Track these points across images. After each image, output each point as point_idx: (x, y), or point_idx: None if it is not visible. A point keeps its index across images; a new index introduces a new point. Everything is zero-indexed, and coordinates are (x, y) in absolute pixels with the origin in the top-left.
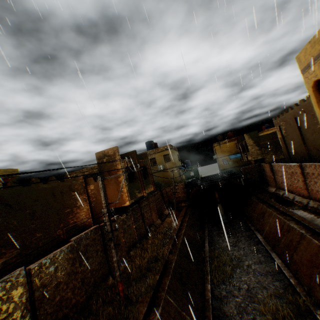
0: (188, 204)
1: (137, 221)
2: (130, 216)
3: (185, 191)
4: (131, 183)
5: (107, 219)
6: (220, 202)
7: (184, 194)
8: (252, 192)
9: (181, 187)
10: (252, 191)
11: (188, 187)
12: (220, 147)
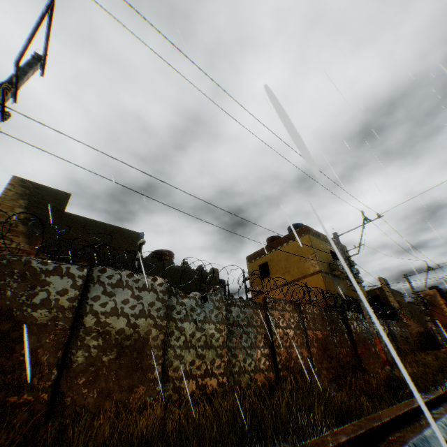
0: None
1: None
2: None
3: None
4: None
5: None
6: None
7: None
8: None
9: None
10: None
11: None
12: None
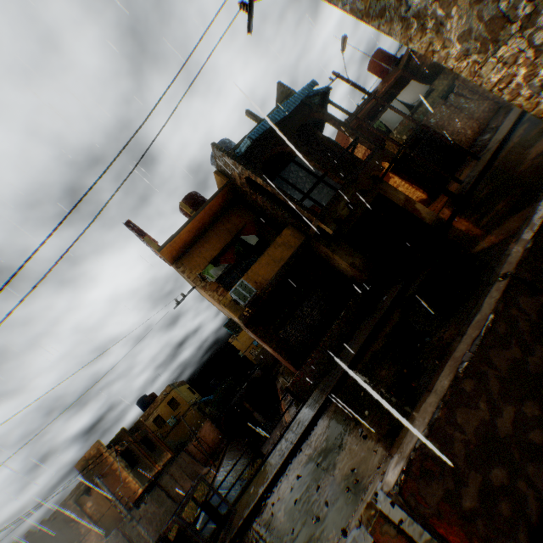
0: (227, 439)
1: (164, 503)
2: (151, 501)
3: (215, 426)
4: (135, 466)
5: (120, 505)
6: (255, 409)
7: (217, 431)
8: (276, 376)
9: (209, 425)
10: (276, 374)
11: (215, 420)
12: (237, 340)
